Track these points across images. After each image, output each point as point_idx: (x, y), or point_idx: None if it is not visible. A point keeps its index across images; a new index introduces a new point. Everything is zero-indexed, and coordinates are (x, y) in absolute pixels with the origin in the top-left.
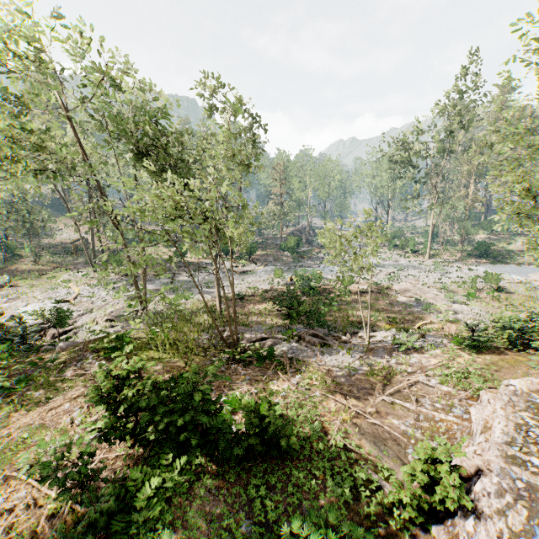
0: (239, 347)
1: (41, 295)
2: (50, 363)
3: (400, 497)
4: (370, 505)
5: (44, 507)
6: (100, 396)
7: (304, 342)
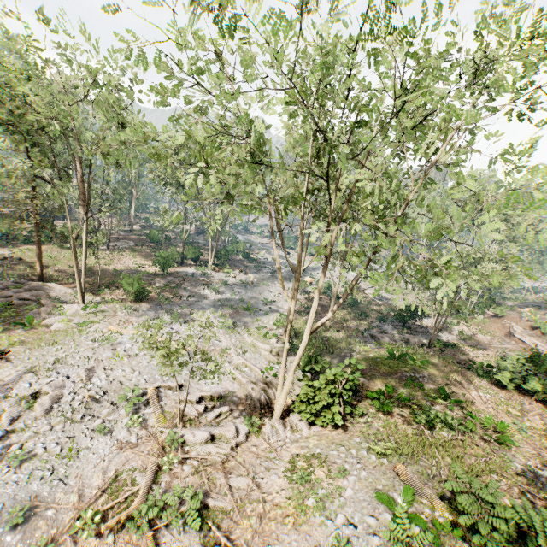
0: (435, 343)
1: (105, 353)
2: (400, 389)
3: None
4: (543, 373)
5: (545, 414)
6: (523, 372)
7: (418, 333)
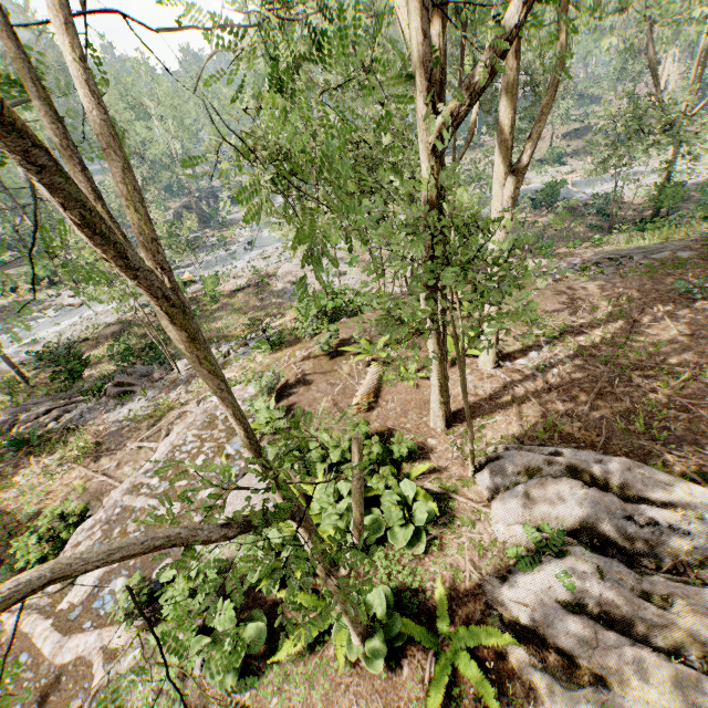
0: None
1: None
2: None
3: (26, 561)
4: None
5: None
6: None
7: (107, 397)
